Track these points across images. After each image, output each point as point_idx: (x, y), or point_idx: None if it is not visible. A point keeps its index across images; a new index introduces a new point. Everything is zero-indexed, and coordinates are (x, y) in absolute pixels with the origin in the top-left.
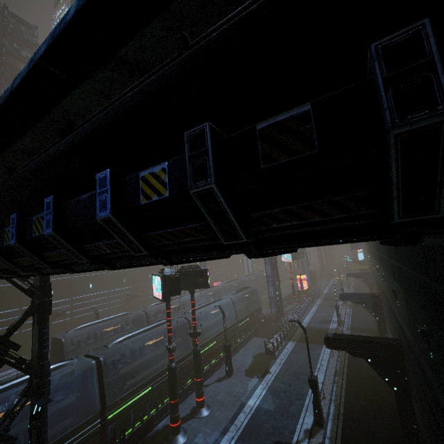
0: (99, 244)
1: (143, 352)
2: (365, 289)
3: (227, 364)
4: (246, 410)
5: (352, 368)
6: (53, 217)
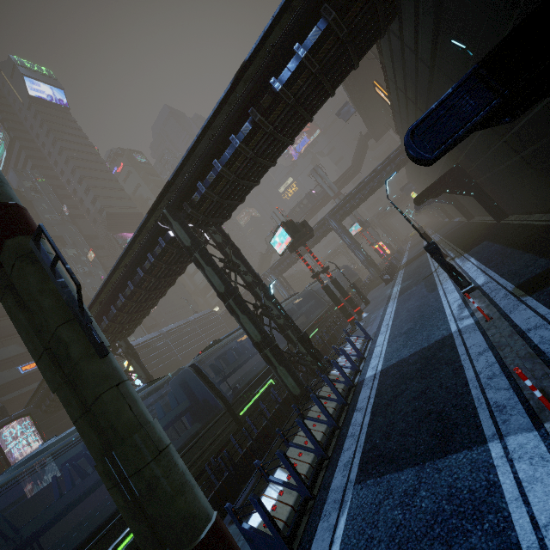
0: (298, 82)
1: (295, 310)
2: (441, 222)
3: (362, 296)
4: (394, 294)
5: (453, 239)
6: (278, 82)
